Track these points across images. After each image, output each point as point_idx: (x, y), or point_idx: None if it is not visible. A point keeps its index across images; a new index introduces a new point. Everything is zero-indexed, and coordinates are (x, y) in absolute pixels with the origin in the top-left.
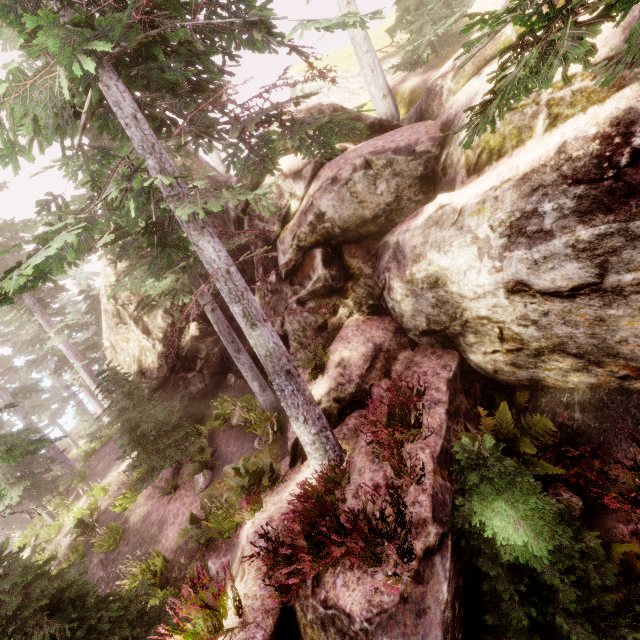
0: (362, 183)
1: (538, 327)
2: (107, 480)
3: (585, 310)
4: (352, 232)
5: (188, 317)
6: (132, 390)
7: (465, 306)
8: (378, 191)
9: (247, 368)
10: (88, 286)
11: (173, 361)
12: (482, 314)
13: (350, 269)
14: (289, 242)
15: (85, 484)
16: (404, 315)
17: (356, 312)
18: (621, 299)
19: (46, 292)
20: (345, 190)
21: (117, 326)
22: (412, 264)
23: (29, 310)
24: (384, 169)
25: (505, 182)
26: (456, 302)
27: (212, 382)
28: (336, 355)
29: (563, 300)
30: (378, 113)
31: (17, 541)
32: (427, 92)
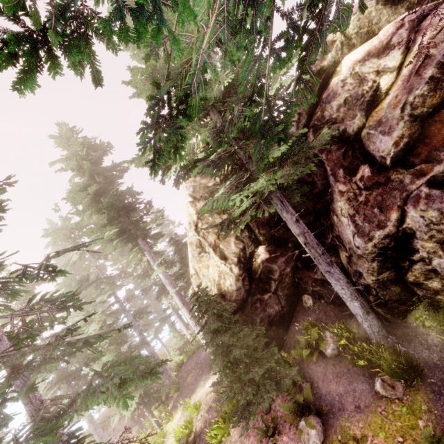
0: None
1: None
2: (196, 396)
3: None
4: None
5: (255, 242)
6: (220, 311)
7: None
8: None
9: (343, 285)
10: (175, 234)
11: (248, 283)
12: None
13: None
14: (395, 116)
15: (179, 395)
16: None
17: None
18: None
19: (151, 236)
20: None
21: (199, 255)
22: None
23: (141, 250)
24: None
25: None
26: None
27: (287, 304)
28: None
29: None
30: None
31: (135, 443)
32: None
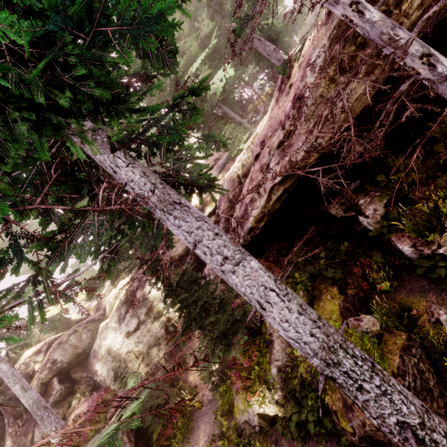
0: (75, 339)
1: (140, 343)
2: None
3: (144, 330)
4: (74, 362)
5: None
6: None
7: (121, 352)
8: (83, 339)
9: None
10: None
11: None
12: (126, 351)
13: (75, 379)
14: (36, 384)
15: None
16: (105, 378)
17: (83, 398)
18: (147, 322)
19: None
20: (67, 345)
21: None
22: (99, 351)
23: None
24: (83, 330)
25: (114, 311)
26: (118, 353)
27: None
28: (72, 415)
29: (139, 330)
30: (81, 317)
31: None
32: (97, 303)
